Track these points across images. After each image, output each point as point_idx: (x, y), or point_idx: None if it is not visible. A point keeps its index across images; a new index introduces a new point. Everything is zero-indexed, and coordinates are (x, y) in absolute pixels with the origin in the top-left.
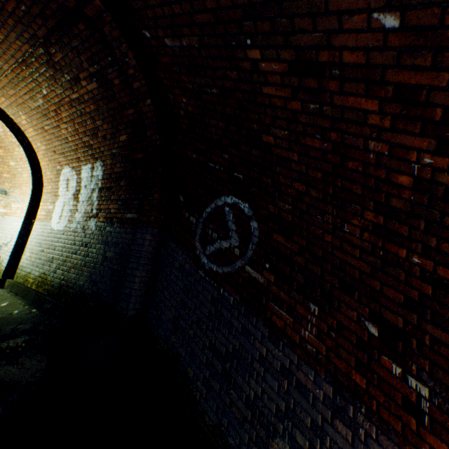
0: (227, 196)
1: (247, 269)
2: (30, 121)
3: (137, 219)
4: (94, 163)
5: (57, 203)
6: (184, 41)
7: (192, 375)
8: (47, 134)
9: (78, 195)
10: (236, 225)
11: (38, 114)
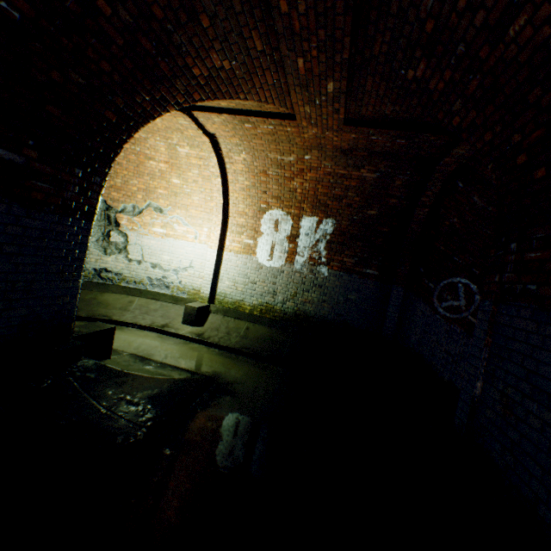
0: (462, 278)
1: (468, 317)
2: (250, 161)
3: (378, 276)
4: (323, 219)
5: (259, 240)
6: (491, 208)
7: (434, 363)
8: (265, 177)
9: (296, 240)
10: (465, 295)
11: (271, 162)
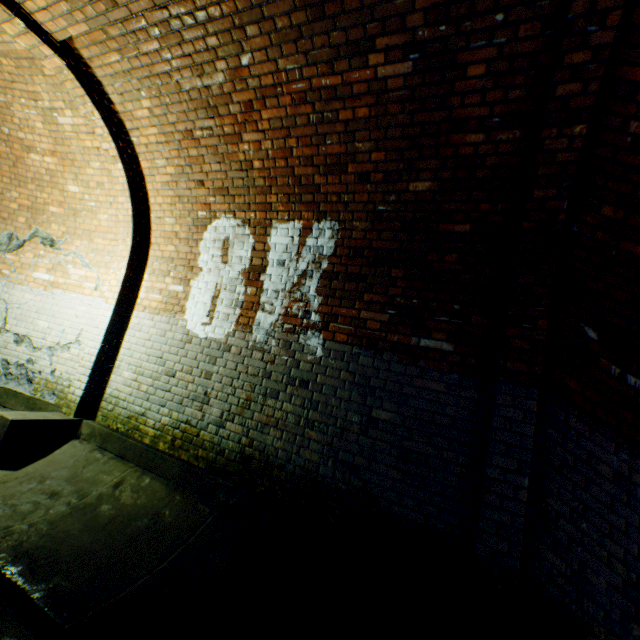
0: None
1: None
2: (160, 112)
3: (454, 355)
4: (312, 222)
5: (194, 283)
6: None
7: None
8: (193, 145)
9: (260, 277)
10: None
11: (192, 102)
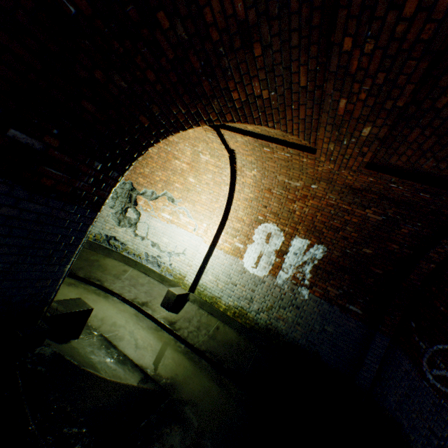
0: None
1: None
2: (259, 178)
3: (361, 315)
4: (314, 243)
5: (249, 246)
6: None
7: (412, 438)
8: (269, 193)
9: (283, 255)
10: None
11: (278, 183)
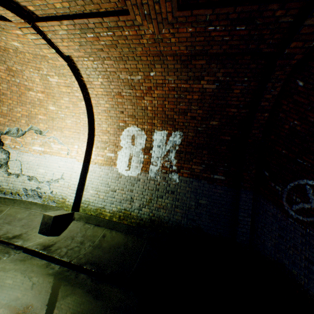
0: (309, 180)
1: None
2: (106, 84)
3: (225, 181)
4: (172, 131)
5: (119, 153)
6: None
7: (296, 273)
8: (120, 98)
9: (150, 151)
10: None
11: (123, 83)
